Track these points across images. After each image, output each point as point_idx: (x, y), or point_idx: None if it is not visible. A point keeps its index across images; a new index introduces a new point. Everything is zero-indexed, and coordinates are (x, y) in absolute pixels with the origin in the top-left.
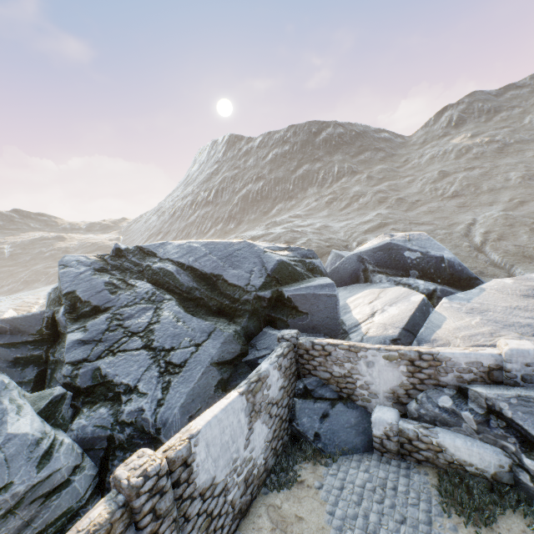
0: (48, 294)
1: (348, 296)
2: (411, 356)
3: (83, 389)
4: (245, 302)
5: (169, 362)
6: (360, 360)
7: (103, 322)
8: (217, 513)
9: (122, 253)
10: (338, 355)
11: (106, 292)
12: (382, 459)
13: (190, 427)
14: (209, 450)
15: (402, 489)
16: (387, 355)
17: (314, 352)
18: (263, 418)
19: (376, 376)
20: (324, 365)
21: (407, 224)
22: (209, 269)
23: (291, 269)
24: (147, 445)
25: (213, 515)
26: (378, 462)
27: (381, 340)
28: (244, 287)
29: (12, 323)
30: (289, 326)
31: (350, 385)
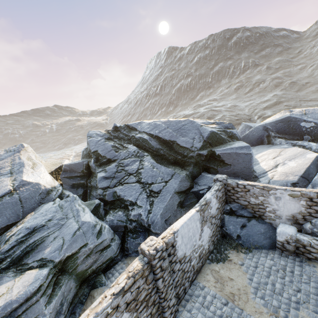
0: (82, 151)
1: (255, 153)
2: (311, 195)
3: (109, 201)
4: (191, 157)
5: (151, 190)
6: (271, 195)
7: (113, 167)
8: (186, 270)
9: (118, 129)
10: (254, 192)
11: (113, 151)
12: (282, 254)
13: (173, 227)
14: (183, 240)
15: (297, 273)
16: (291, 193)
17: (238, 189)
18: (207, 224)
19: (281, 206)
20: (244, 197)
21: (297, 101)
22: (167, 137)
23: (218, 136)
24: (143, 232)
25: (184, 271)
26: (279, 256)
27: (284, 183)
28: (190, 148)
29: (69, 166)
30: (218, 172)
31: (262, 209)
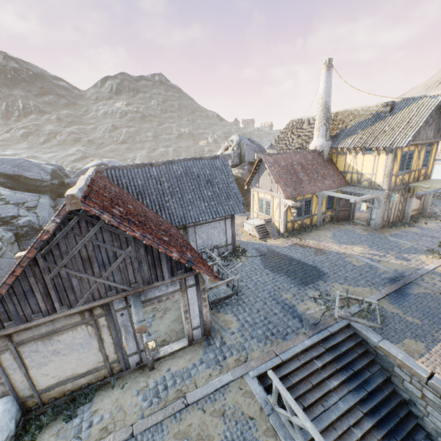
0: None
1: None
2: None
3: None
4: (46, 186)
5: (28, 207)
6: None
7: None
8: None
9: None
10: None
11: None
12: None
13: None
14: None
15: None
16: None
17: None
18: None
19: None
20: None
21: (101, 158)
22: (10, 172)
23: (58, 173)
24: (36, 233)
25: None
26: None
27: None
28: (42, 180)
29: None
30: None
31: None
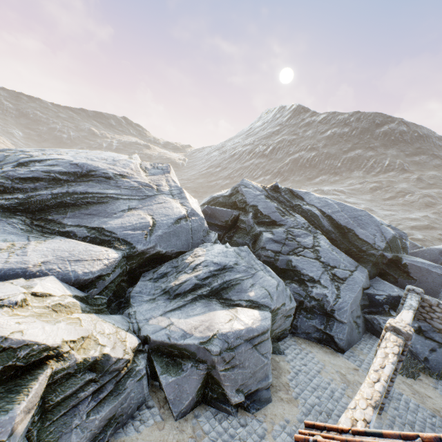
0: (214, 197)
1: None
2: None
3: (278, 268)
4: (371, 255)
5: (334, 274)
6: None
7: (282, 233)
8: None
9: (278, 189)
10: None
11: (278, 214)
12: None
13: (402, 319)
14: None
15: None
16: None
17: (437, 309)
18: None
19: None
20: (441, 320)
21: None
22: (343, 222)
23: (397, 243)
24: (321, 315)
25: None
26: None
27: None
28: (372, 245)
29: (212, 210)
30: (397, 283)
31: None
